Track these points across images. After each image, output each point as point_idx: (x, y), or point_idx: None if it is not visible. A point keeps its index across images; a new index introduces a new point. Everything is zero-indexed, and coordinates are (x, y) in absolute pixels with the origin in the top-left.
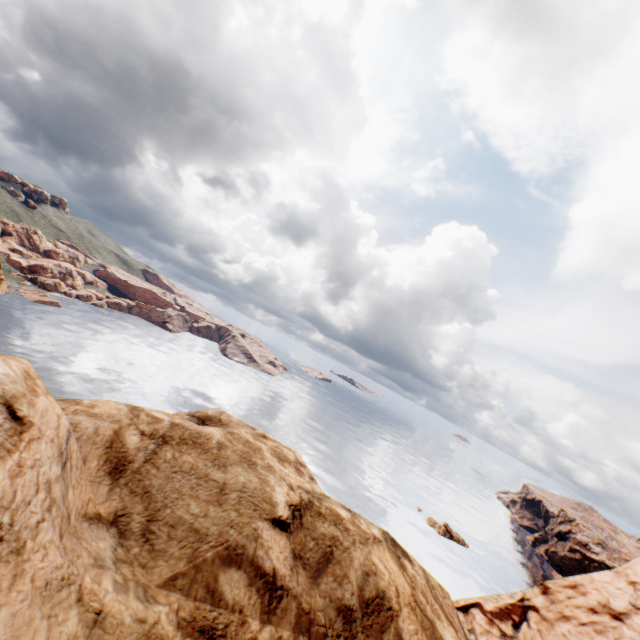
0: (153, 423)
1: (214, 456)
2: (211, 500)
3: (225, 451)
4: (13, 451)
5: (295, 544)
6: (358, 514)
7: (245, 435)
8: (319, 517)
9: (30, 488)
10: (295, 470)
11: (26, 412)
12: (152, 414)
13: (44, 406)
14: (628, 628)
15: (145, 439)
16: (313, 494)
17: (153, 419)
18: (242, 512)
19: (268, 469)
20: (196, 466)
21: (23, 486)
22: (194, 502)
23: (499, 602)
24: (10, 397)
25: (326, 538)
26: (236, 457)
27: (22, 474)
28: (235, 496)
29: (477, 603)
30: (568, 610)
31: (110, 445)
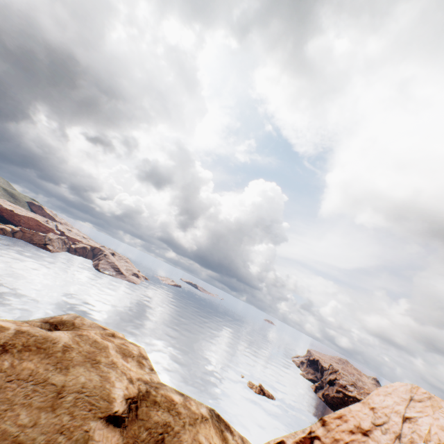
0: None
1: (57, 359)
2: (45, 406)
3: (70, 353)
4: None
5: (128, 438)
6: (190, 397)
7: (94, 336)
8: (154, 406)
9: None
10: (137, 363)
11: None
12: None
13: None
14: (372, 440)
15: None
16: (151, 384)
17: None
18: (76, 414)
19: (111, 366)
20: (36, 372)
21: None
22: (25, 411)
23: (296, 437)
24: None
25: (159, 426)
26: (80, 358)
27: None
28: (72, 398)
29: (282, 441)
30: (338, 434)
31: None
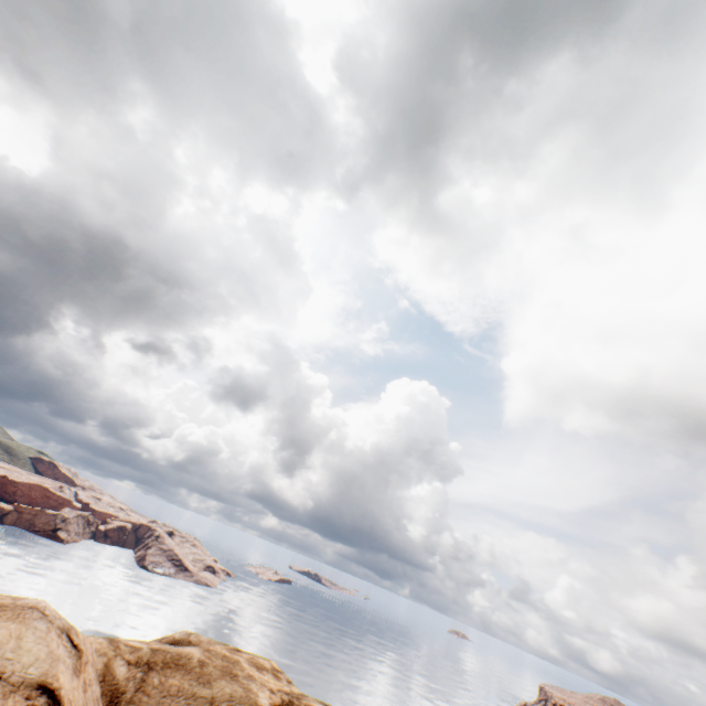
0: (135, 651)
1: (198, 674)
2: None
3: (207, 667)
4: (81, 671)
5: None
6: None
7: (221, 650)
8: None
9: (92, 701)
10: (273, 676)
11: (77, 641)
12: (129, 643)
13: (83, 635)
14: None
15: (132, 668)
16: (292, 694)
17: (133, 648)
18: None
19: (249, 678)
20: (183, 687)
21: (89, 699)
22: None
23: None
24: (67, 629)
25: None
26: (218, 671)
27: (87, 690)
28: (225, 705)
29: None
30: None
31: (103, 678)
